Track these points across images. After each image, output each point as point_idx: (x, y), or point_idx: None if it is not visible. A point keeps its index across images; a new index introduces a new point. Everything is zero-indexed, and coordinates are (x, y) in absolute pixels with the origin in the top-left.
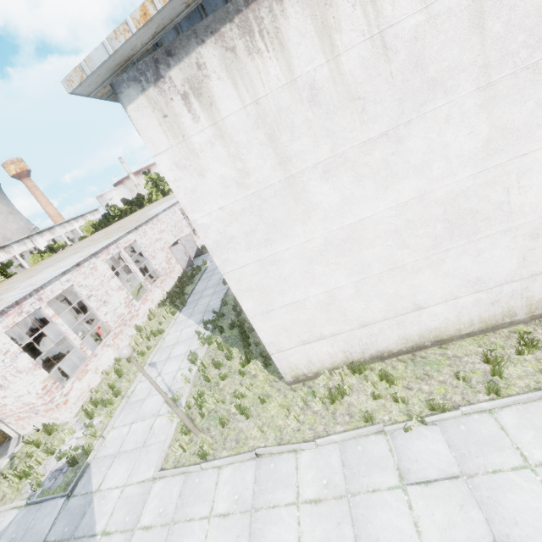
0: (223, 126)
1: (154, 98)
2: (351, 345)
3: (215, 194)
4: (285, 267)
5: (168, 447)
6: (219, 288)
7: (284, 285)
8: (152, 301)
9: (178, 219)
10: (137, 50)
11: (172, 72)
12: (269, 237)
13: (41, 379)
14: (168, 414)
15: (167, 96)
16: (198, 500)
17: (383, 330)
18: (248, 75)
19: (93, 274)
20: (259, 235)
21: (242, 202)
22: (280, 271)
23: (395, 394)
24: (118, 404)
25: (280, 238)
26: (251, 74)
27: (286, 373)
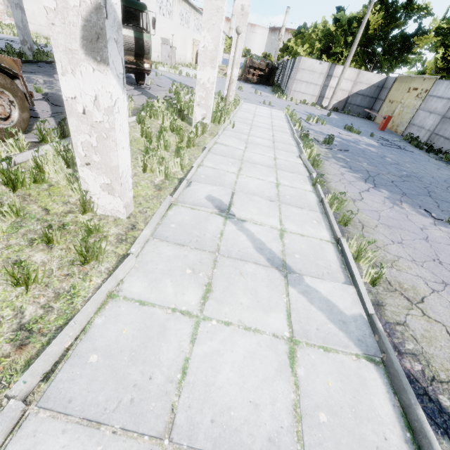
0: None
1: None
2: (38, 30)
3: None
4: None
5: None
6: None
7: (24, 2)
8: None
9: None
10: None
11: None
12: None
13: None
14: None
15: None
16: None
17: (44, 30)
18: None
19: None
20: None
21: None
22: None
23: (35, 34)
24: None
25: None
26: None
27: None
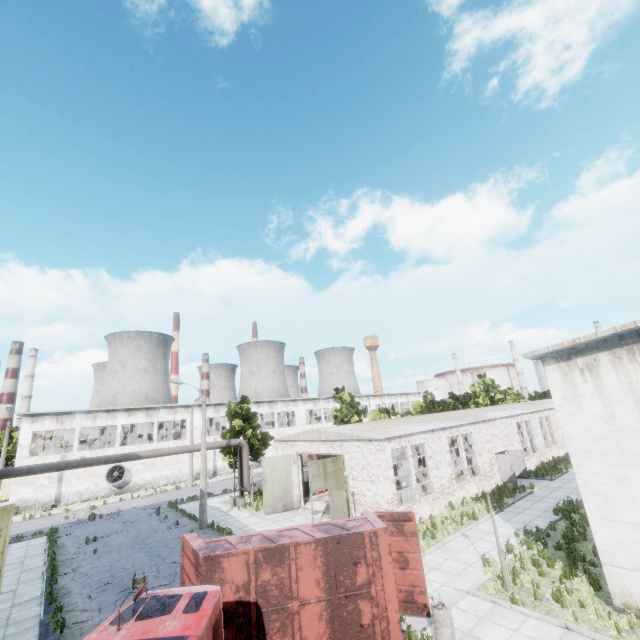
0: (602, 388)
1: (562, 367)
2: None
3: (585, 420)
4: (634, 489)
5: (480, 585)
6: (547, 514)
7: (629, 504)
8: (467, 492)
9: (511, 431)
10: (562, 349)
11: (577, 359)
12: (623, 461)
13: (392, 491)
14: (480, 569)
15: (570, 367)
16: (505, 620)
17: None
18: (627, 370)
19: (437, 442)
20: (614, 457)
21: (605, 432)
22: (628, 491)
23: None
24: (434, 543)
25: (633, 466)
26: (629, 370)
27: (615, 595)
